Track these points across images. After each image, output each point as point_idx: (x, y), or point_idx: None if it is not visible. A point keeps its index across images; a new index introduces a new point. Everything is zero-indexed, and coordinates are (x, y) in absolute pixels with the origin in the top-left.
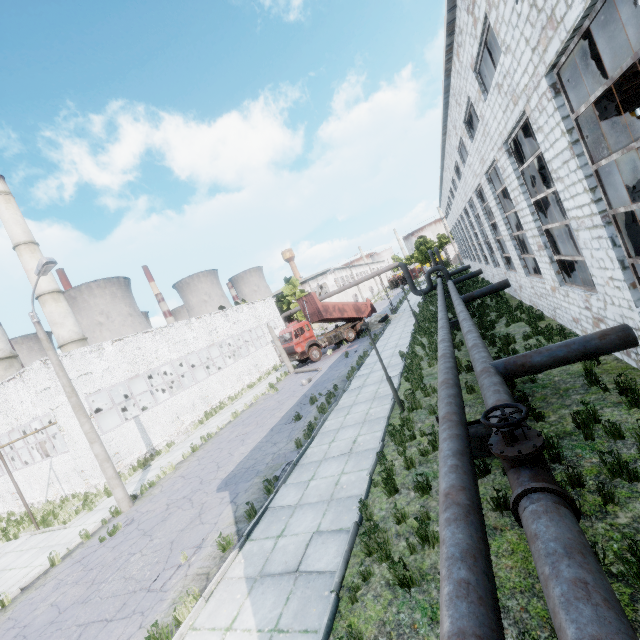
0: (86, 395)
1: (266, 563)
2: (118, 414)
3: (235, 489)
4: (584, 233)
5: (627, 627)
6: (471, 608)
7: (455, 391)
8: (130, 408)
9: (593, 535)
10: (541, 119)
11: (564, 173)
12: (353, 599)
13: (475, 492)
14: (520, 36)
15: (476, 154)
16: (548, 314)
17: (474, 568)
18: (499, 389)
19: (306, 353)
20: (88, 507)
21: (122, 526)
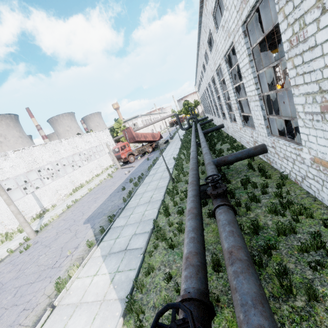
0: (0, 181)
1: (111, 249)
2: (21, 191)
3: (93, 222)
4: (252, 103)
5: (243, 242)
6: (194, 245)
7: (196, 172)
8: (27, 188)
9: (241, 222)
10: (239, 47)
11: (246, 75)
12: (150, 255)
13: (200, 209)
14: (232, 3)
15: (212, 60)
16: (238, 140)
17: (197, 233)
18: (213, 170)
19: (127, 158)
20: (9, 239)
21: (32, 245)
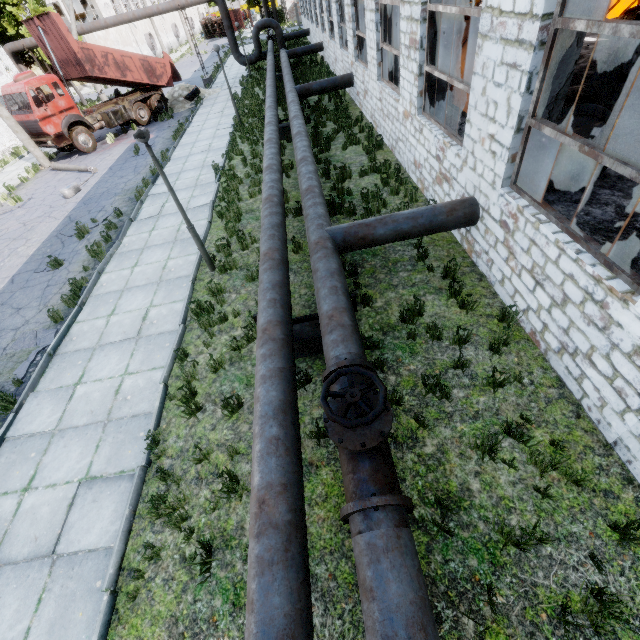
0: None
1: (3, 542)
2: None
3: None
4: (494, 47)
5: None
6: None
7: (282, 275)
8: None
9: (403, 470)
10: None
11: None
12: (136, 594)
13: (298, 483)
14: None
15: None
16: (388, 142)
17: None
18: (337, 286)
19: (66, 137)
20: None
21: None
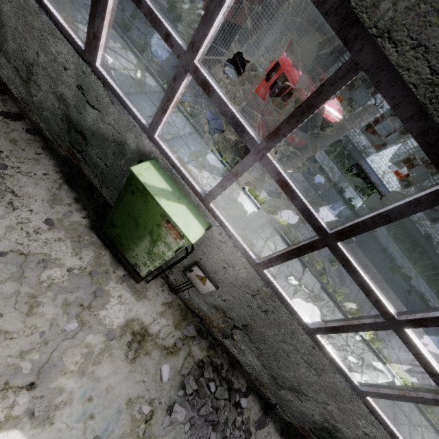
0: None
1: None
2: None
3: None
4: None
5: None
6: None
7: None
8: None
9: None
10: None
11: None
12: None
13: None
14: None
15: None
16: None
17: None
18: None
19: None
20: None
21: None
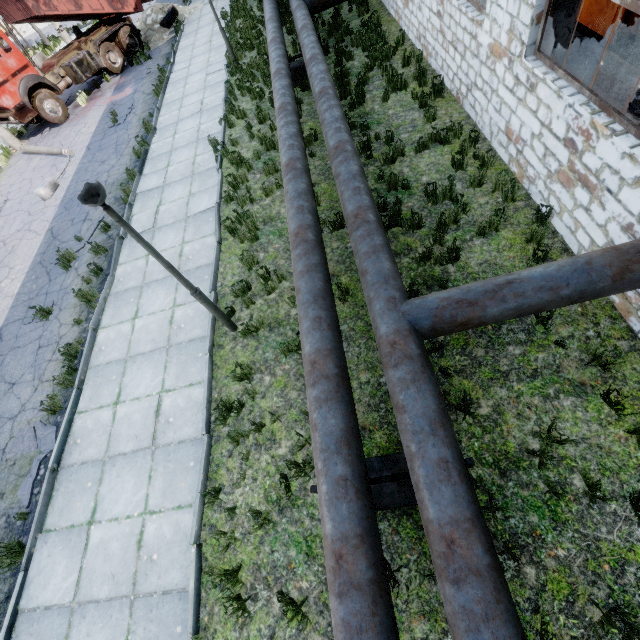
0: None
1: None
2: None
3: None
4: None
5: None
6: None
7: (345, 414)
8: None
9: None
10: None
11: None
12: None
13: None
14: None
15: None
16: (450, 84)
17: None
18: (447, 459)
19: (29, 108)
20: None
21: None
